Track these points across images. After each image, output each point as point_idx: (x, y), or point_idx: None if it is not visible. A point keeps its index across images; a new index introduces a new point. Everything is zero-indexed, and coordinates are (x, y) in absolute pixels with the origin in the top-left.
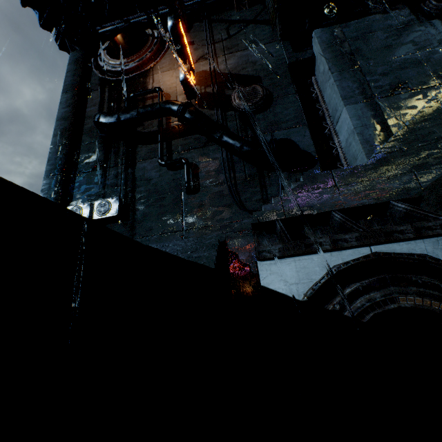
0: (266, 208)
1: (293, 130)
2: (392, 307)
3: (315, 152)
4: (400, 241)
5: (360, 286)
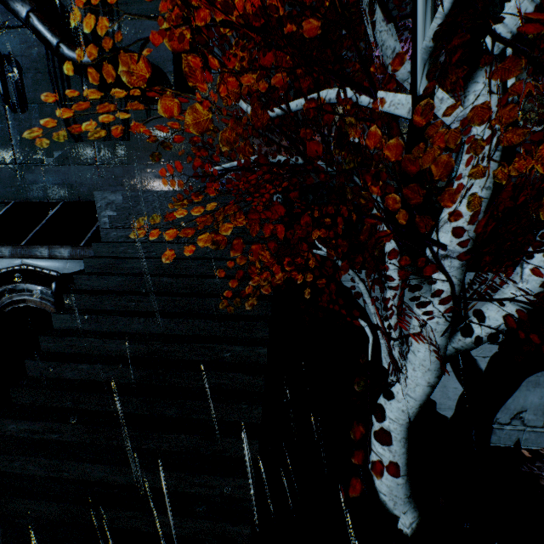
0: (28, 179)
1: (149, 22)
2: (24, 305)
3: (173, 75)
4: (43, 258)
5: (8, 289)
